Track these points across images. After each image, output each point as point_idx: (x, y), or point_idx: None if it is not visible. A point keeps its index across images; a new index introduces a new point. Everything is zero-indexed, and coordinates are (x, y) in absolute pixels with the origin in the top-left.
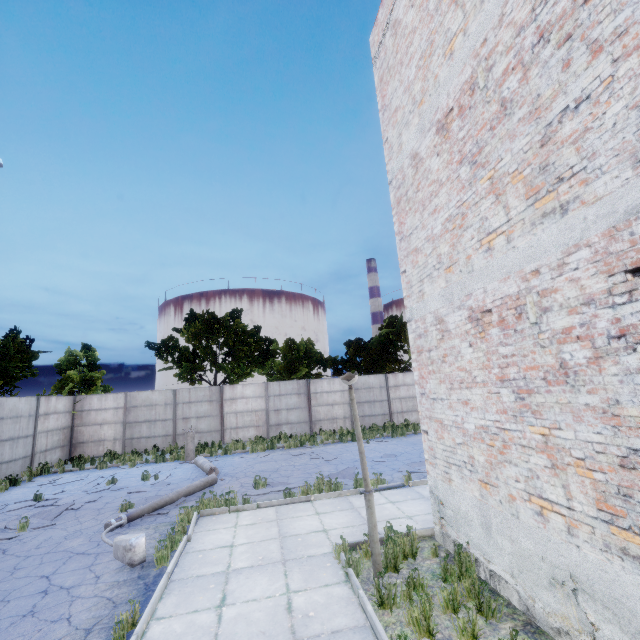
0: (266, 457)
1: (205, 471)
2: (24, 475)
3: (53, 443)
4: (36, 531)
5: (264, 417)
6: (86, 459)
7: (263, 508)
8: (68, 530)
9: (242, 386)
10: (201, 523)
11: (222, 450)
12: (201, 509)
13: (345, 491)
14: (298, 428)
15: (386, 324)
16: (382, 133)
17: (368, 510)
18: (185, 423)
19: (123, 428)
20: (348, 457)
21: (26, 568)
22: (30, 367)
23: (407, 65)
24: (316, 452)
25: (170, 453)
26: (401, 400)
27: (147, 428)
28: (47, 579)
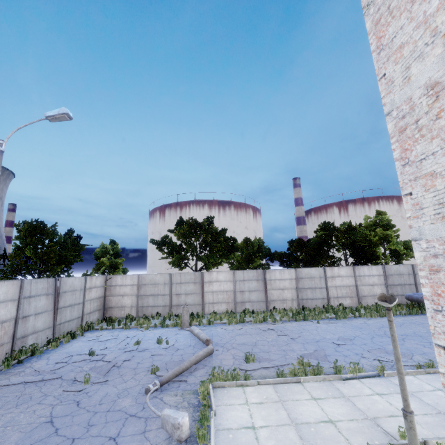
0: (241, 330)
1: (201, 340)
2: (78, 330)
3: (94, 308)
4: (96, 385)
5: (232, 296)
6: (114, 319)
7: (262, 385)
8: (118, 388)
9: (216, 273)
10: (217, 395)
11: (207, 321)
12: (212, 380)
13: (329, 376)
14: (257, 305)
15: (320, 228)
16: (376, 71)
17: (410, 431)
18: (177, 298)
19: (137, 299)
20: (309, 336)
21: (96, 426)
22: (79, 255)
23: (423, 0)
24: (279, 329)
25: (169, 319)
26: (336, 288)
27: (152, 300)
28: (115, 442)
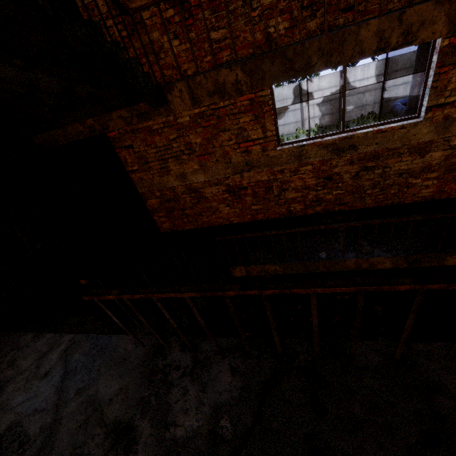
0: None
1: None
2: None
3: None
4: None
5: None
6: None
7: None
8: None
9: None
10: None
11: None
12: None
13: None
14: None
15: None
16: None
17: None
18: None
19: None
20: None
21: None
22: None
23: None
24: None
25: None
26: (314, 106)
27: None
28: None
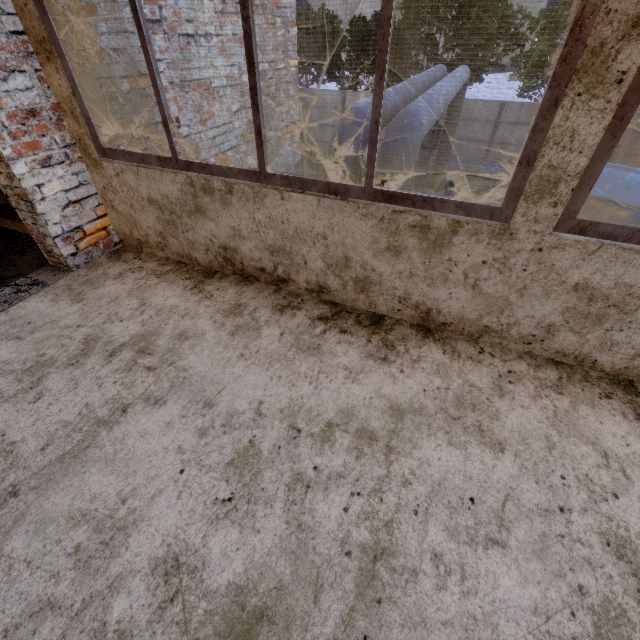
0: None
1: None
2: None
3: None
4: None
5: None
6: None
7: None
8: None
9: None
10: None
11: None
12: None
13: None
14: None
15: None
16: None
17: None
18: None
19: None
20: None
21: None
22: None
23: None
24: None
25: None
26: None
27: None
28: None
